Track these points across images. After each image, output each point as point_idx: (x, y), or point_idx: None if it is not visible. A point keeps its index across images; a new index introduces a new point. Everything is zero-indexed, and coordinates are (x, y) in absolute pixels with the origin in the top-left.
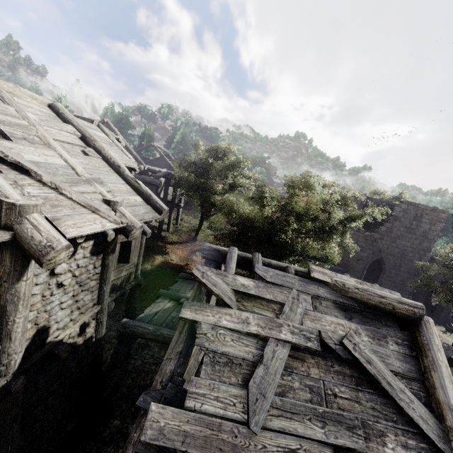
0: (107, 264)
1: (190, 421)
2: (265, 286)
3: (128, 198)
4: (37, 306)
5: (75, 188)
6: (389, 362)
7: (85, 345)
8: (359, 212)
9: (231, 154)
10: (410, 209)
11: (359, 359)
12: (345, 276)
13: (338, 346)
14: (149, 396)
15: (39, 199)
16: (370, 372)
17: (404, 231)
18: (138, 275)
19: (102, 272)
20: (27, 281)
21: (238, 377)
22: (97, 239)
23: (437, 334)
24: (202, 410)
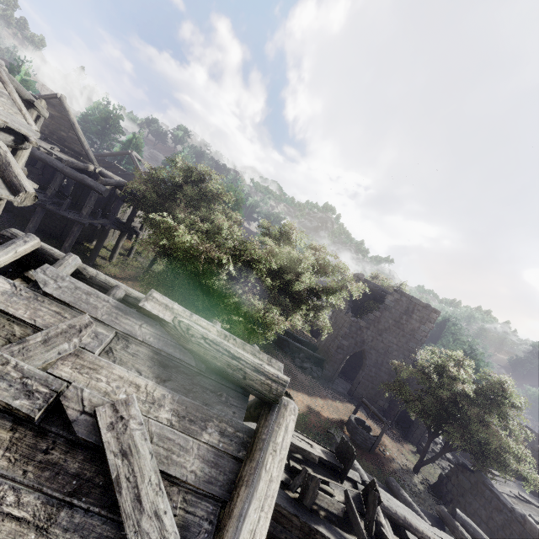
0: None
1: None
2: (31, 297)
3: None
4: None
5: None
6: (178, 461)
7: None
8: (336, 284)
9: (212, 183)
10: (402, 300)
11: (107, 444)
12: (205, 321)
13: (86, 416)
14: None
15: None
16: (111, 472)
17: (393, 324)
18: None
19: None
20: None
21: None
22: None
23: (289, 427)
24: None
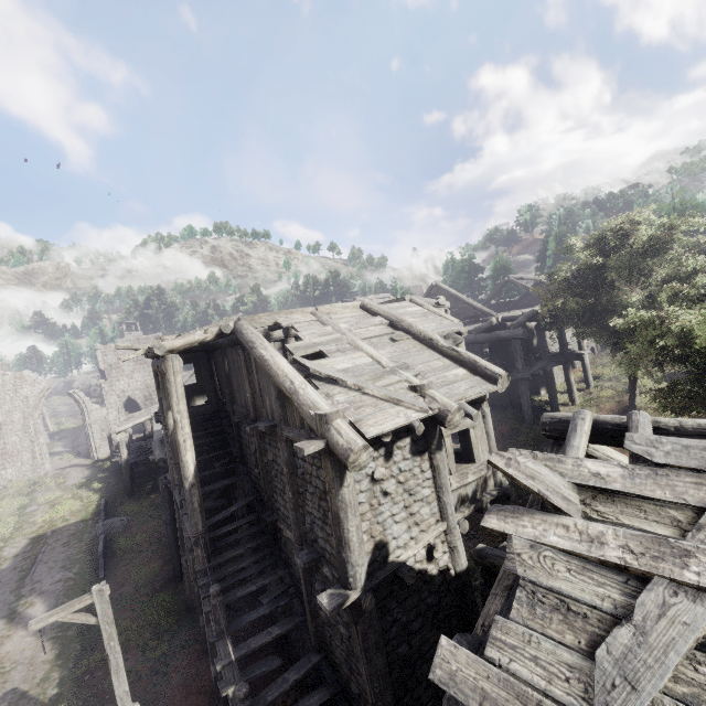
0: (437, 465)
1: (491, 678)
2: (649, 473)
3: (444, 375)
4: (367, 516)
5: (378, 383)
6: None
7: (442, 577)
8: None
9: (641, 227)
10: None
11: None
12: None
13: None
14: (465, 639)
15: (345, 405)
16: None
17: None
18: (499, 481)
19: (433, 476)
20: (349, 487)
21: (578, 636)
22: (413, 435)
23: None
24: (510, 670)
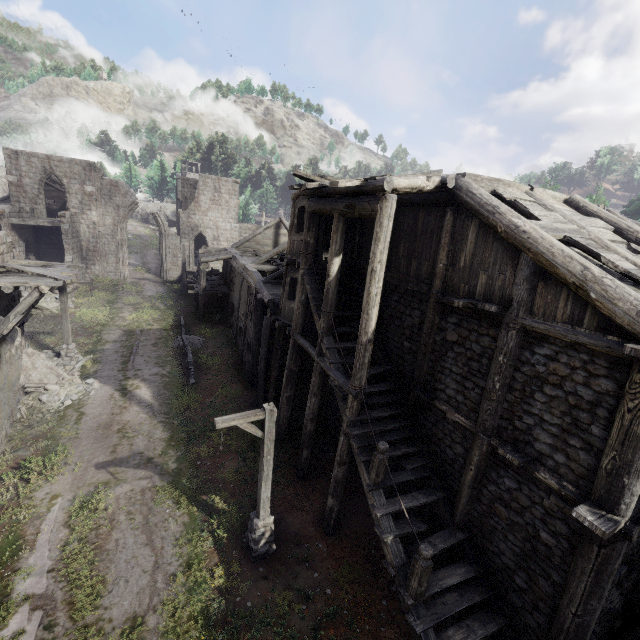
0: None
1: None
2: None
3: None
4: None
5: None
6: None
7: None
8: None
9: None
10: None
11: None
12: None
13: None
14: None
15: None
16: None
17: None
18: None
19: None
20: None
21: None
22: None
23: None
24: None
